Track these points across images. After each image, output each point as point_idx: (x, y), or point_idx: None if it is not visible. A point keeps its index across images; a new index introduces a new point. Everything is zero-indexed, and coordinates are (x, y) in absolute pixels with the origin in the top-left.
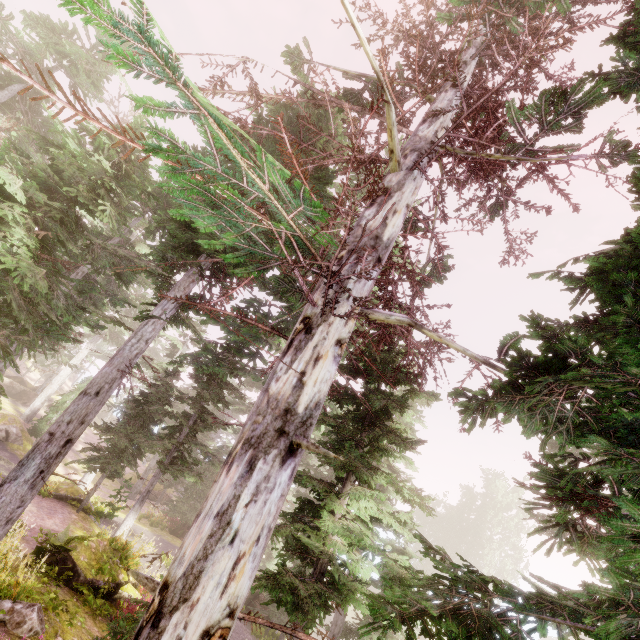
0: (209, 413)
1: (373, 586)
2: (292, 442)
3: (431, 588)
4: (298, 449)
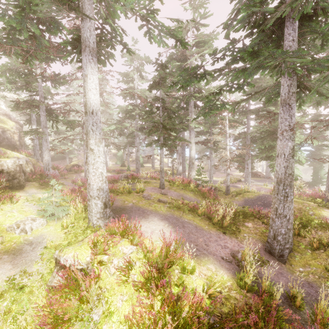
0: None
1: None
2: None
3: None
4: None
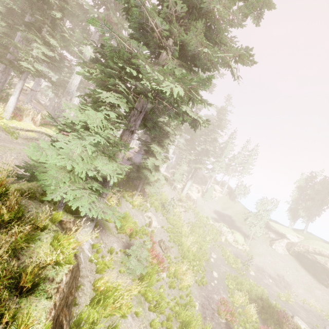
0: None
1: None
2: None
3: None
4: None
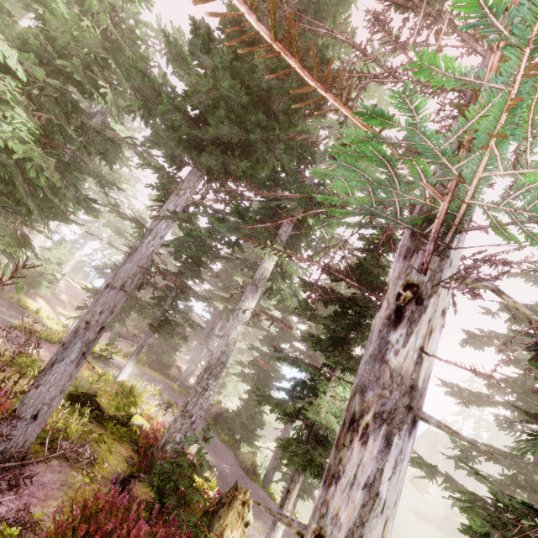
0: (189, 287)
1: None
2: (414, 415)
3: (482, 506)
4: (417, 420)
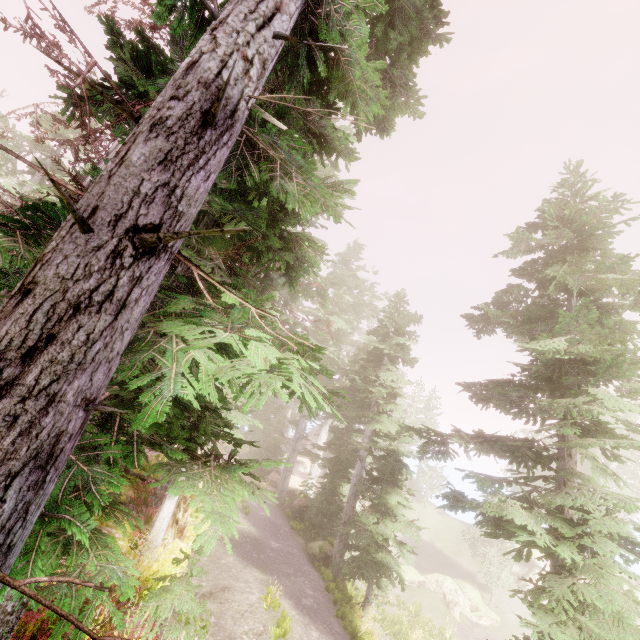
0: None
1: (381, 485)
2: None
3: None
4: None
